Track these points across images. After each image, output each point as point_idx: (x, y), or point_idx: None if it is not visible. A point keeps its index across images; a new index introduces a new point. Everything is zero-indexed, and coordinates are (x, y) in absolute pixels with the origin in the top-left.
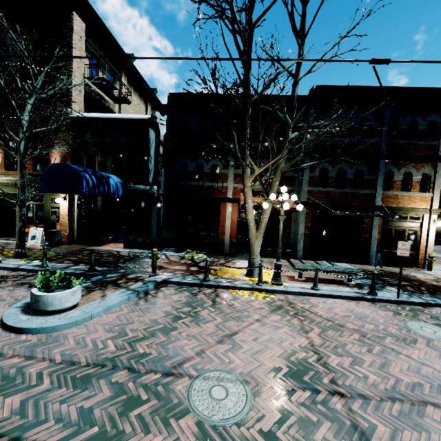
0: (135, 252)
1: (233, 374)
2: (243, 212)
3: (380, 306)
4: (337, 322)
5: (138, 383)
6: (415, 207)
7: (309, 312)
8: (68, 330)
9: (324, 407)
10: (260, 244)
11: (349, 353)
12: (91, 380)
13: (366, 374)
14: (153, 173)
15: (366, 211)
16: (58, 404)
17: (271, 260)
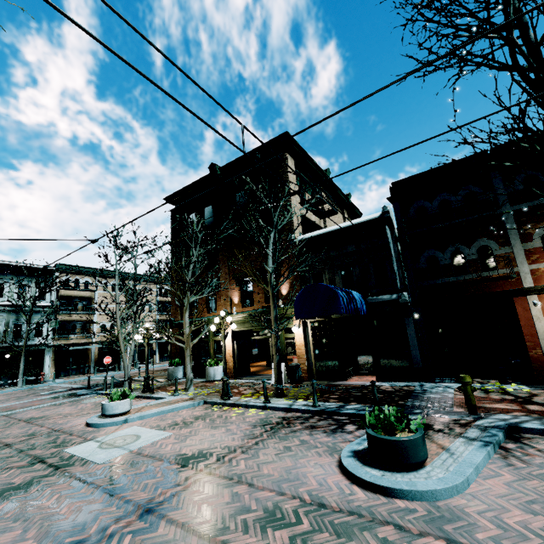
0: (399, 386)
1: None
2: None
3: None
4: None
5: None
6: None
7: None
8: (453, 500)
9: None
10: None
11: None
12: None
13: None
14: (398, 277)
15: None
16: None
17: None
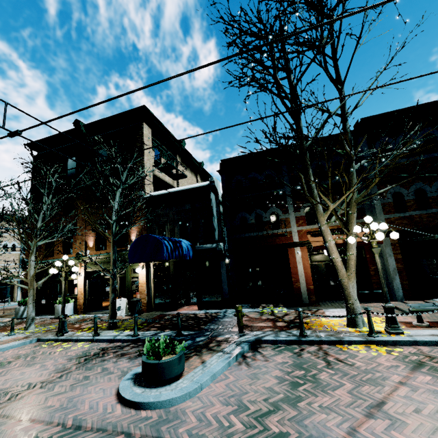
0: (211, 313)
1: None
2: (314, 255)
3: None
4: None
5: None
6: None
7: None
8: (183, 404)
9: None
10: (354, 286)
11: None
12: None
13: None
14: (217, 231)
15: None
16: None
17: (365, 306)
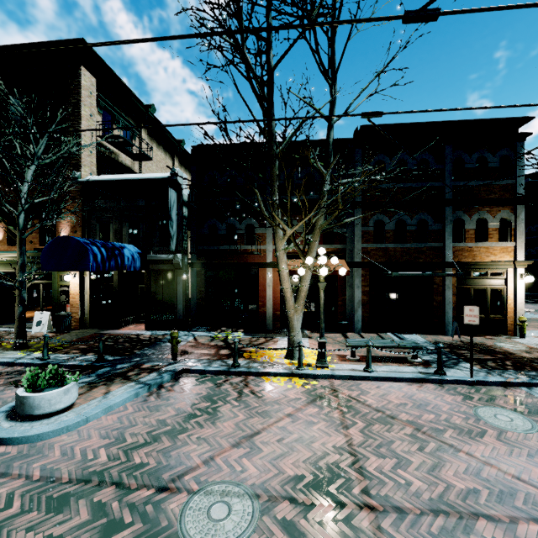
0: (158, 334)
1: (243, 486)
2: None
3: (449, 389)
4: (388, 412)
5: (124, 502)
6: (495, 261)
7: (356, 401)
8: (56, 438)
9: (346, 525)
10: (300, 318)
11: (394, 453)
12: (69, 500)
13: (409, 480)
14: (176, 240)
15: (435, 268)
16: (23, 533)
17: None
